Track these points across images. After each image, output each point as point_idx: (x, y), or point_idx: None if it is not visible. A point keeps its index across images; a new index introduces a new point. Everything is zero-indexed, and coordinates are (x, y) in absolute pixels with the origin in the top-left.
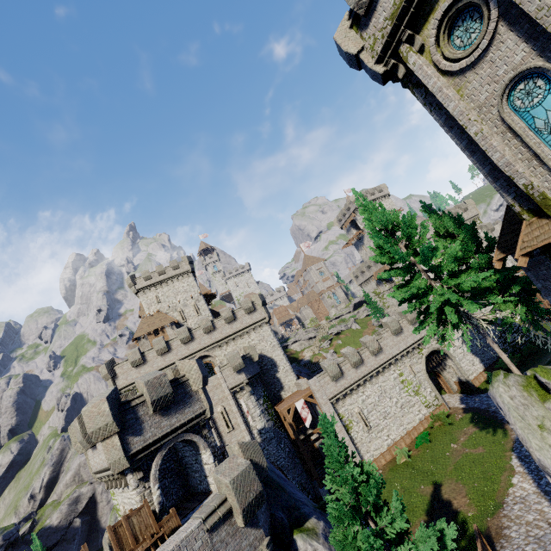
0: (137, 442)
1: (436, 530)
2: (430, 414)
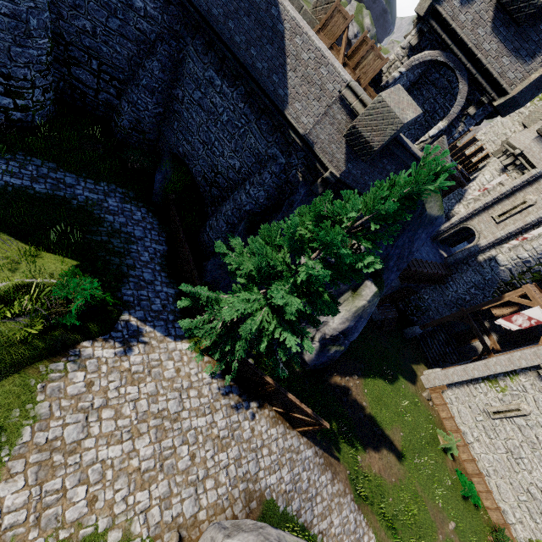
0: (452, 5)
1: (291, 315)
2: (514, 537)
